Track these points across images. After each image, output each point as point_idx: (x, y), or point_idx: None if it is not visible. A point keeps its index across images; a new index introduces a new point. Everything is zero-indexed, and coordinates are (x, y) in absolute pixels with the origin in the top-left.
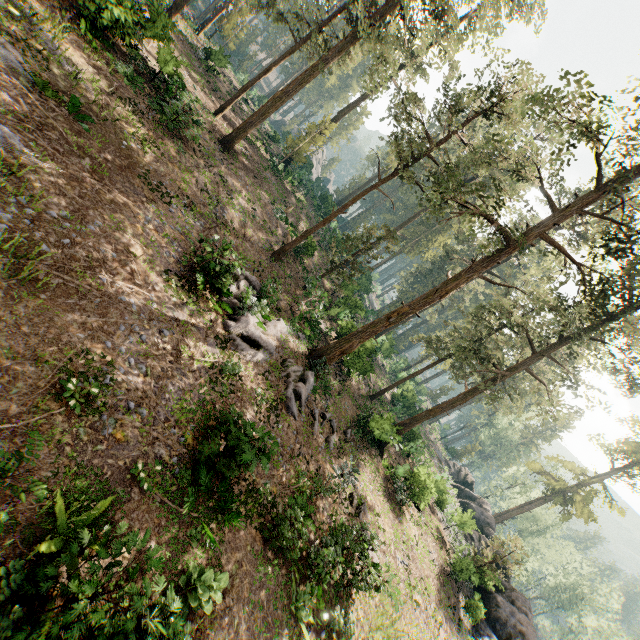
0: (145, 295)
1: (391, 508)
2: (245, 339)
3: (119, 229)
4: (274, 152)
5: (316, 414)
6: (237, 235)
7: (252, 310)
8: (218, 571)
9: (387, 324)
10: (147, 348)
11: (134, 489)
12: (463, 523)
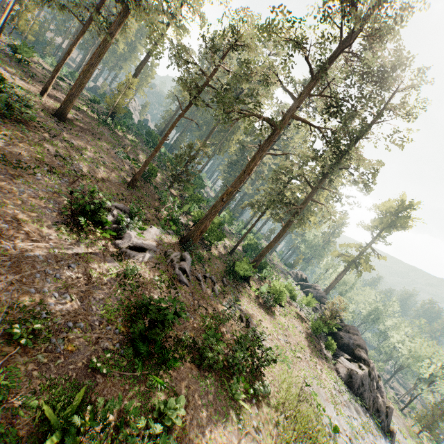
0: (45, 246)
1: (266, 313)
2: (133, 248)
3: (1, 206)
4: (99, 111)
5: (200, 277)
6: (97, 180)
7: (130, 227)
8: (176, 398)
9: (222, 203)
10: (64, 282)
11: (97, 376)
12: (309, 302)
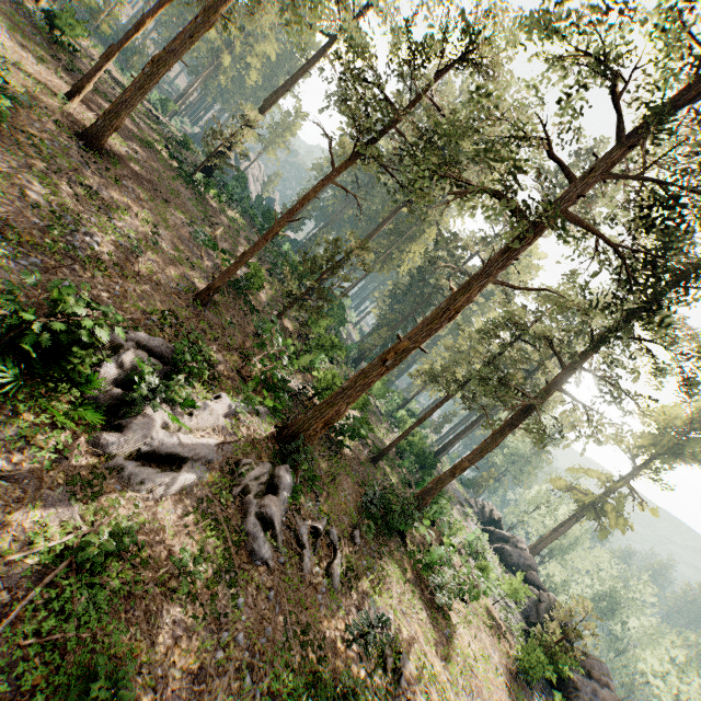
0: None
1: (434, 623)
2: (149, 456)
3: None
4: (188, 161)
5: (304, 535)
6: (124, 274)
7: (153, 401)
8: None
9: (383, 370)
10: None
11: None
12: (514, 592)
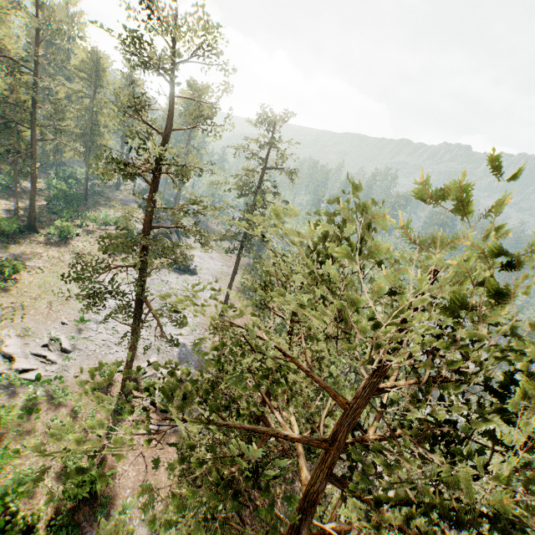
0: None
1: (55, 247)
2: None
3: None
4: None
5: None
6: None
7: None
8: None
9: None
10: None
11: None
12: (117, 222)
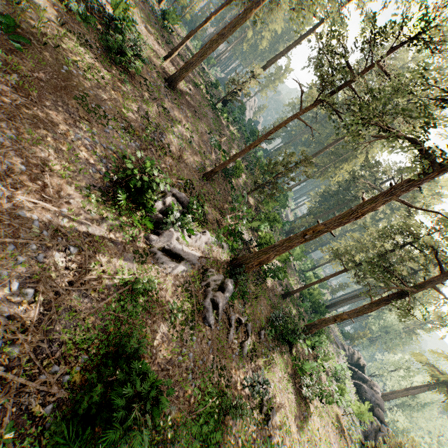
0: (55, 210)
1: (298, 404)
2: (167, 252)
3: (37, 143)
4: (215, 95)
5: (232, 320)
6: (172, 157)
7: (175, 225)
8: None
9: (302, 240)
10: (39, 270)
11: None
12: (360, 413)
